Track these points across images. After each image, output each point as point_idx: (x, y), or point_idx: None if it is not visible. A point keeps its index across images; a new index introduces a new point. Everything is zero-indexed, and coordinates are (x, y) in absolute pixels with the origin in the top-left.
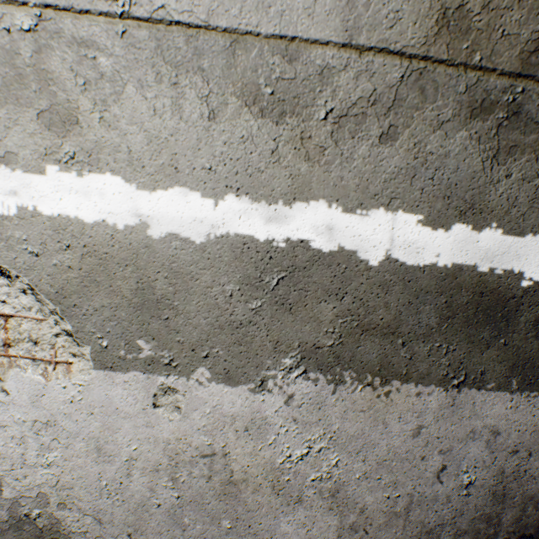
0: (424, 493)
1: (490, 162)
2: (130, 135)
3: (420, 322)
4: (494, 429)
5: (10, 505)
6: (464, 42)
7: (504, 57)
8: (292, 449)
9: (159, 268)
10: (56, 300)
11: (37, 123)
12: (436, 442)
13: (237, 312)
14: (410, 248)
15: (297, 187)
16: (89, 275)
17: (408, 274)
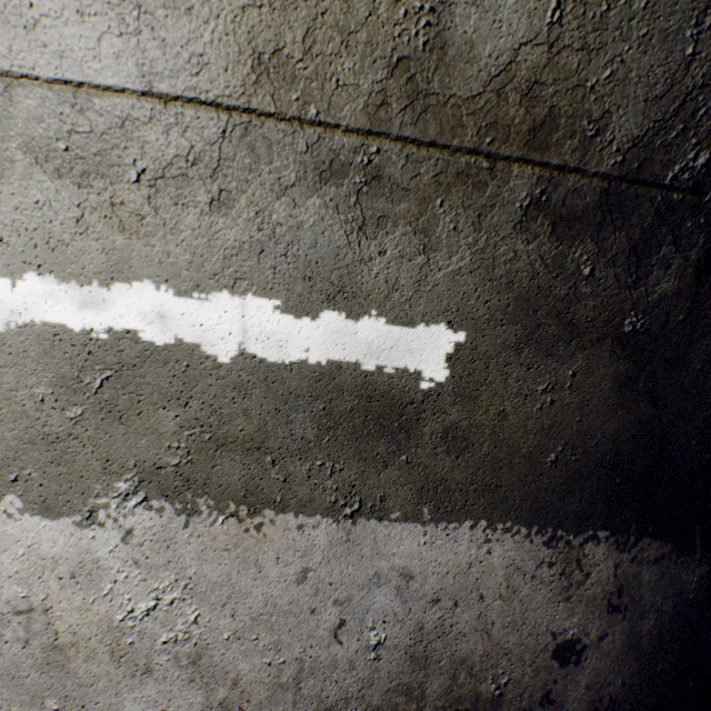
0: (320, 658)
1: (357, 235)
2: None
3: (294, 435)
4: (406, 571)
5: None
6: (293, 93)
7: (346, 111)
8: (136, 601)
9: None
10: None
11: None
12: (330, 589)
13: (53, 421)
14: (271, 341)
15: (115, 264)
16: None
17: (271, 373)
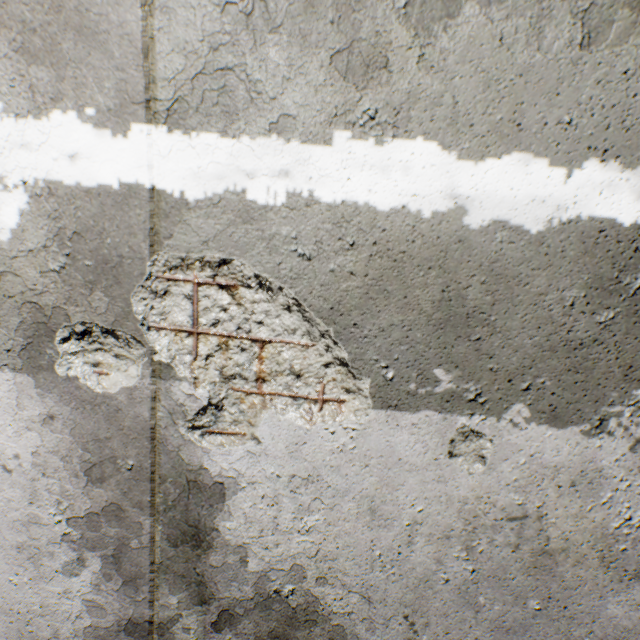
0: None
1: None
2: (459, 79)
3: None
4: None
5: (256, 580)
6: None
7: None
8: (633, 509)
9: (474, 270)
10: (328, 318)
11: (328, 70)
12: None
13: (577, 327)
14: None
15: None
16: (376, 284)
17: None
